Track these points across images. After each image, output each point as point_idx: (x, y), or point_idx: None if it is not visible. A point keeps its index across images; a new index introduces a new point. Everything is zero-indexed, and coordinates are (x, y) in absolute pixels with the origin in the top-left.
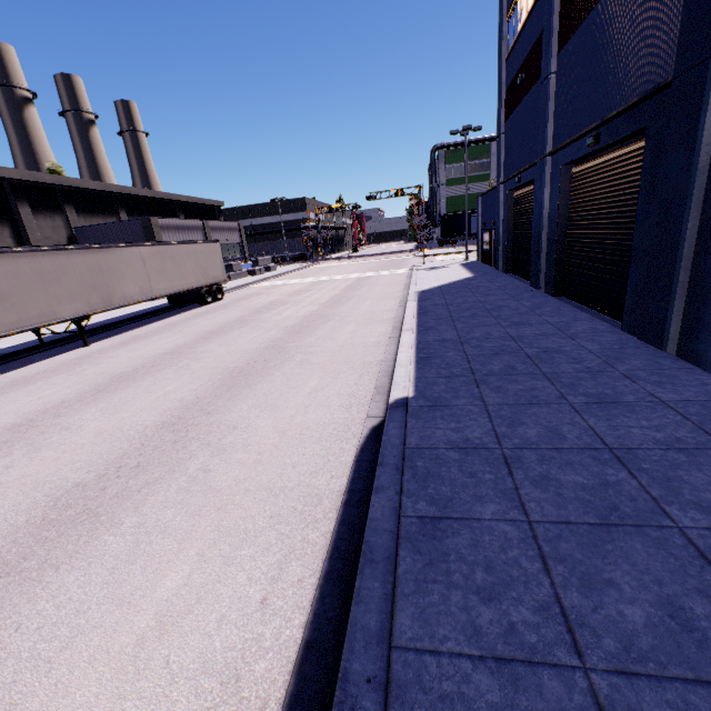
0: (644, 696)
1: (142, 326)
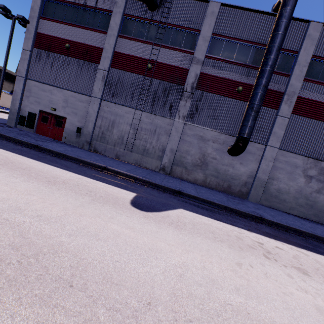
0: None
1: None
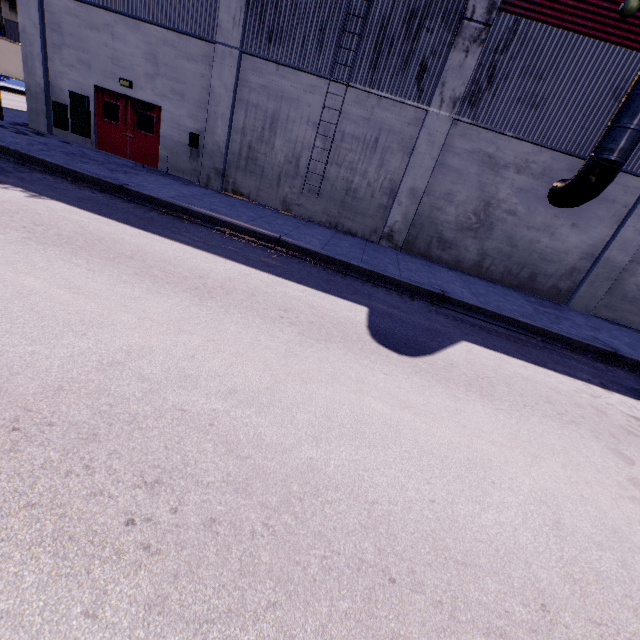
0: (6, 112)
1: (18, 95)
